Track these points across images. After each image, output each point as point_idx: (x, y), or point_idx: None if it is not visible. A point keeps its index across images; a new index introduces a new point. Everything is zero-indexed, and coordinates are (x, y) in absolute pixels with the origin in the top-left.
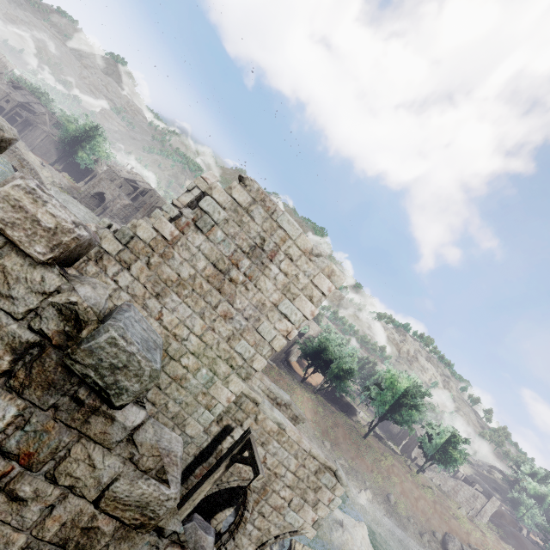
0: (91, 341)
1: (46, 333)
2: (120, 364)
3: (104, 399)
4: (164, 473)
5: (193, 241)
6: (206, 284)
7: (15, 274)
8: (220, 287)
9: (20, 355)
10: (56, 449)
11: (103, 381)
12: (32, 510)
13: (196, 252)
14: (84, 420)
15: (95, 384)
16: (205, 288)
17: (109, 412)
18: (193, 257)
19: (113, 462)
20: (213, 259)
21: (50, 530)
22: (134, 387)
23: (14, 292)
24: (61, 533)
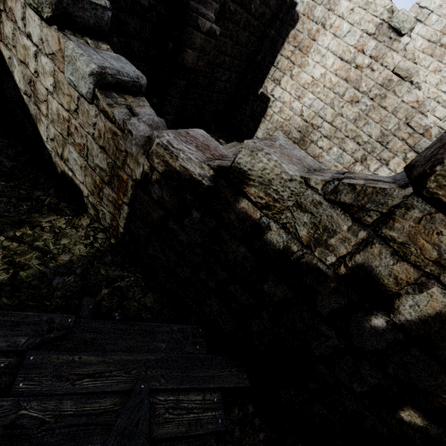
0: (397, 15)
1: (384, 19)
2: (404, 20)
3: (399, 32)
4: (415, 60)
5: (414, 31)
6: (421, 54)
7: (378, 4)
8: (432, 53)
9: (377, 27)
10: (383, 54)
11: (399, 27)
12: (376, 74)
13: (415, 37)
14: (391, 44)
15: (397, 28)
16: (421, 57)
17: (399, 39)
18: (413, 41)
19: (398, 57)
20: (428, 36)
21: (379, 80)
22: (408, 26)
23: (377, 9)
24: (382, 81)
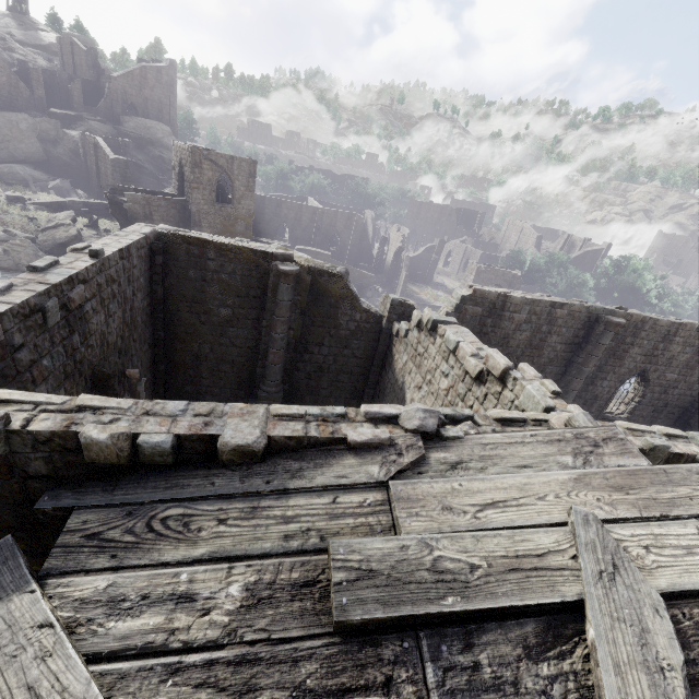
0: None
1: None
2: None
3: None
4: None
5: None
6: None
7: None
8: None
9: None
10: None
11: None
12: None
13: None
14: None
15: None
16: None
17: None
18: None
19: None
20: None
21: None
22: None
23: None
24: None
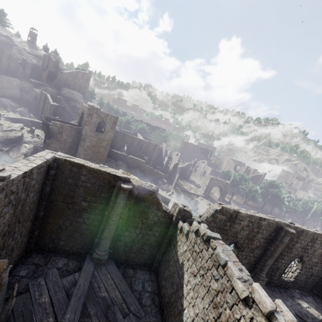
0: None
1: None
2: None
3: None
4: None
5: None
6: None
7: None
8: None
9: None
10: None
11: None
12: None
13: None
14: None
15: None
16: None
17: None
18: None
19: None
20: None
21: None
22: None
23: None
24: None
